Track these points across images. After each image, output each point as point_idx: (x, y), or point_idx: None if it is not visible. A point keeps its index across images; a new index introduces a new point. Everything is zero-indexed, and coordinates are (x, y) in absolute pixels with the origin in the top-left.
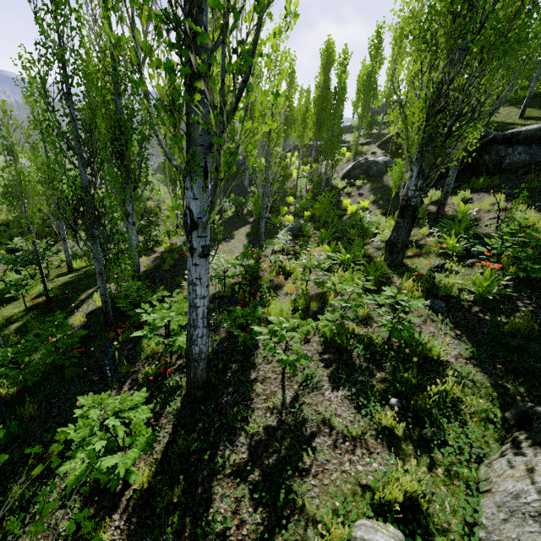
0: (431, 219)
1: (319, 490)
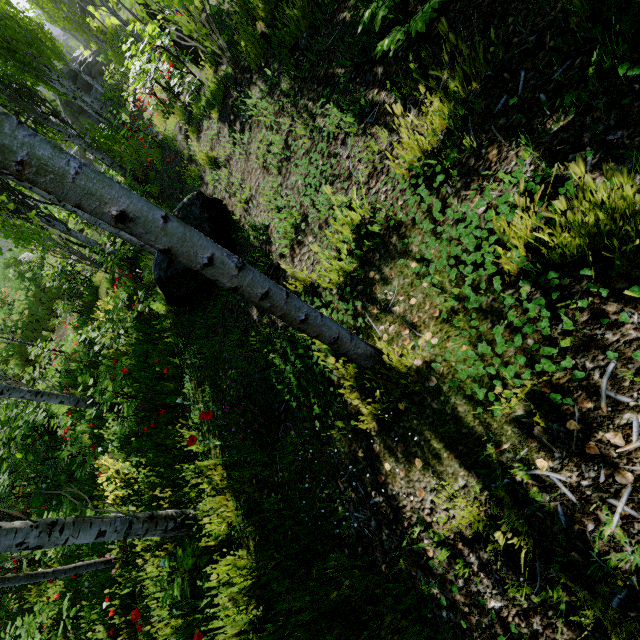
0: None
1: None
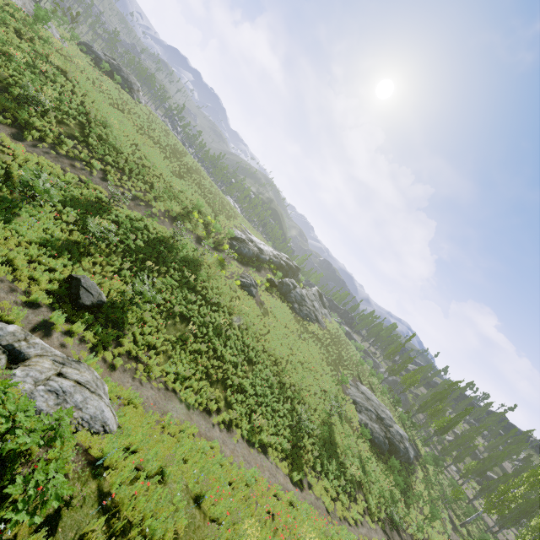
0: None
1: None
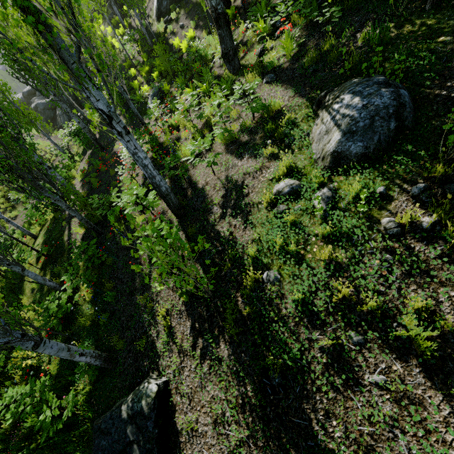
0: (242, 14)
1: (256, 194)
